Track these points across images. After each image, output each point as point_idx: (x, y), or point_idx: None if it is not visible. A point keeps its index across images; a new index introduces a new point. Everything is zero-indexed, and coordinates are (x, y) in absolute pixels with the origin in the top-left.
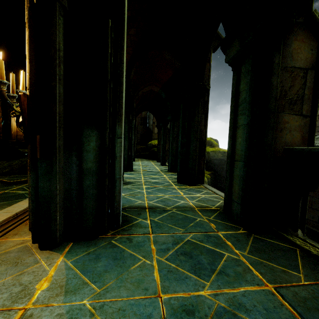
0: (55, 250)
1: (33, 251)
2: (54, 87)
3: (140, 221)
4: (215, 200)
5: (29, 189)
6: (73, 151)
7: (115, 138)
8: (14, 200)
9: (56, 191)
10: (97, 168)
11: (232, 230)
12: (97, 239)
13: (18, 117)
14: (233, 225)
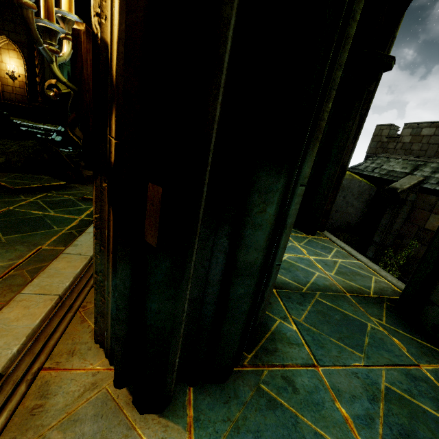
0: (169, 416)
1: (126, 416)
2: (223, 26)
3: (279, 324)
4: (362, 274)
5: (96, 274)
6: (224, 224)
7: (294, 186)
8: (30, 232)
9: (181, 316)
10: (262, 260)
11: (436, 359)
12: (233, 380)
13: (66, 101)
14: (428, 344)
